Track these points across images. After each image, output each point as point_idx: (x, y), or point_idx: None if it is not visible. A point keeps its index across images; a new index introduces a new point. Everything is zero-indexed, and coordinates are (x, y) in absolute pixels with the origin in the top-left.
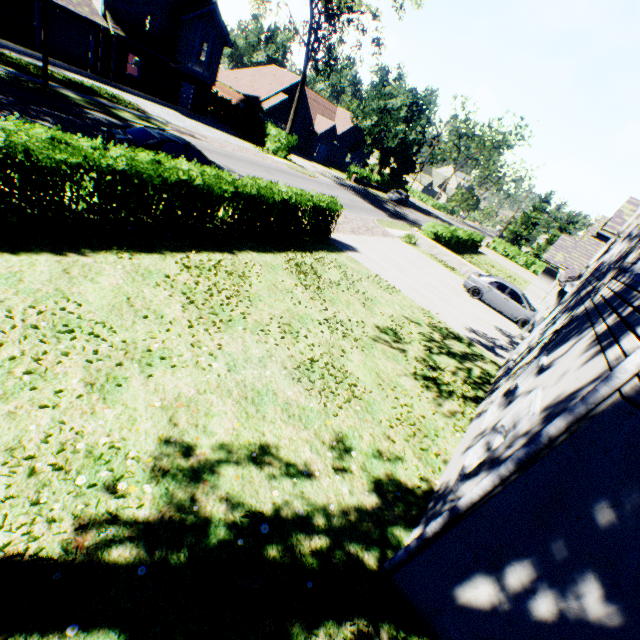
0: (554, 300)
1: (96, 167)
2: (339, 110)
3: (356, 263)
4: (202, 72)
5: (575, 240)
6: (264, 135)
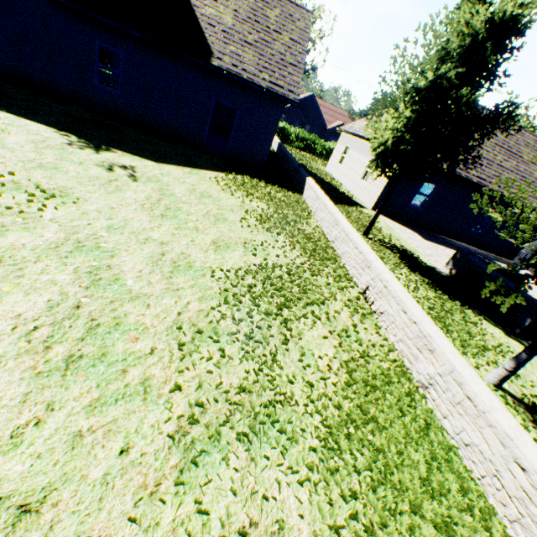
0: None
1: None
2: None
3: None
4: None
5: None
6: None
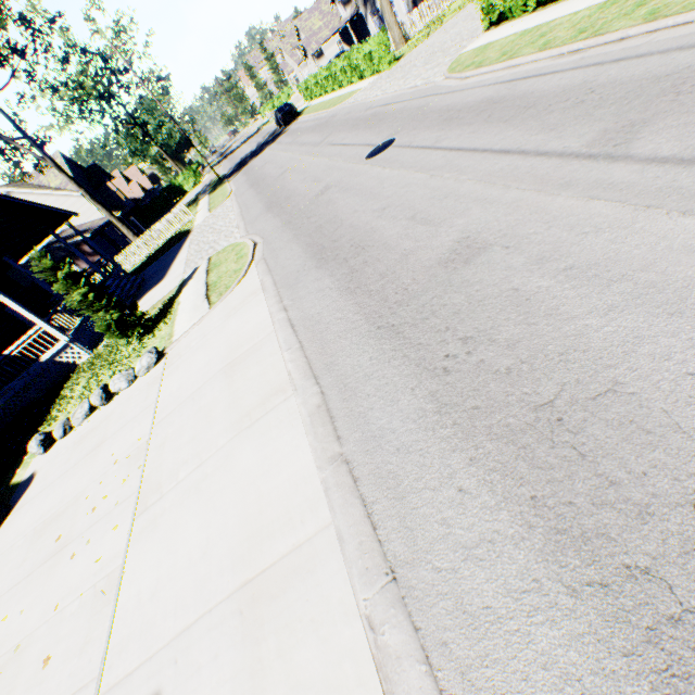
0: (352, 33)
1: None
2: None
3: None
4: None
5: (305, 39)
6: (178, 190)
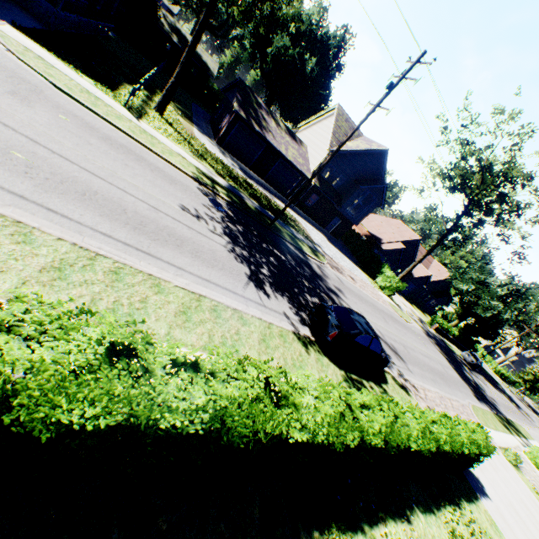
0: None
1: (363, 443)
2: (435, 261)
3: (496, 530)
4: (350, 212)
5: None
6: (377, 270)
